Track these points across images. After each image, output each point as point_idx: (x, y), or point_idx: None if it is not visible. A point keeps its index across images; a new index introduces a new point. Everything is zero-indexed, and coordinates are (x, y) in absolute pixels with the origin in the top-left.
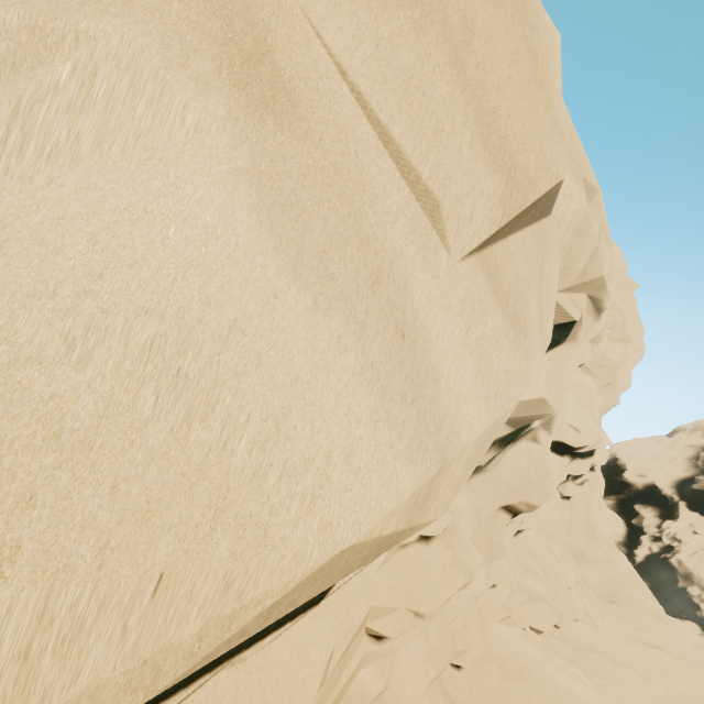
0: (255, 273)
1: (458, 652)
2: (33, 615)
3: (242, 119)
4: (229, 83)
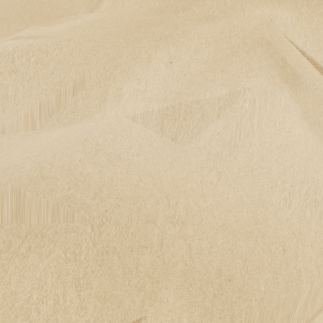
0: (320, 154)
1: None
2: (308, 291)
3: (292, 94)
4: (284, 82)
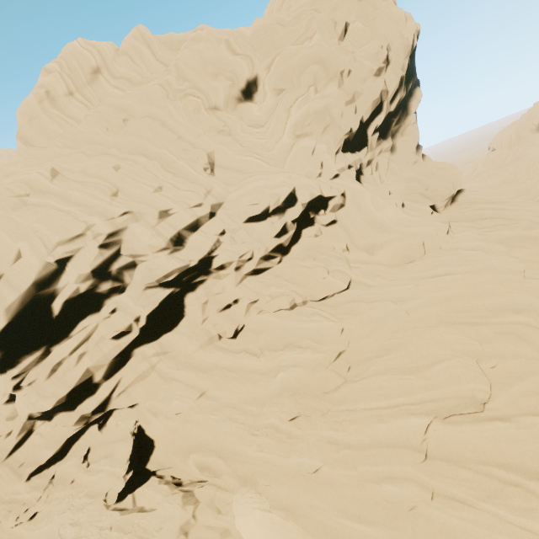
0: None
1: (221, 334)
2: None
3: None
4: None
